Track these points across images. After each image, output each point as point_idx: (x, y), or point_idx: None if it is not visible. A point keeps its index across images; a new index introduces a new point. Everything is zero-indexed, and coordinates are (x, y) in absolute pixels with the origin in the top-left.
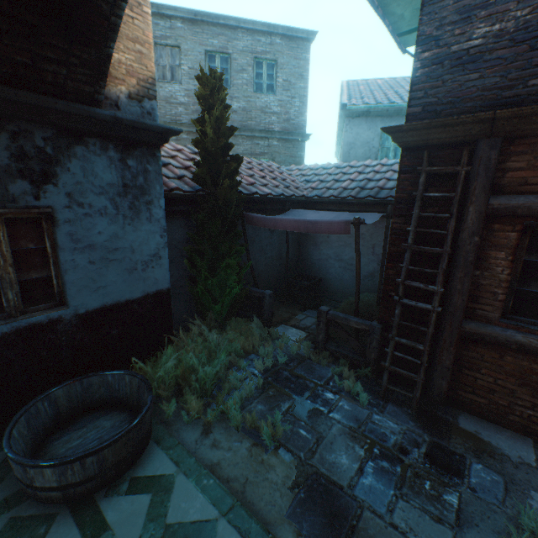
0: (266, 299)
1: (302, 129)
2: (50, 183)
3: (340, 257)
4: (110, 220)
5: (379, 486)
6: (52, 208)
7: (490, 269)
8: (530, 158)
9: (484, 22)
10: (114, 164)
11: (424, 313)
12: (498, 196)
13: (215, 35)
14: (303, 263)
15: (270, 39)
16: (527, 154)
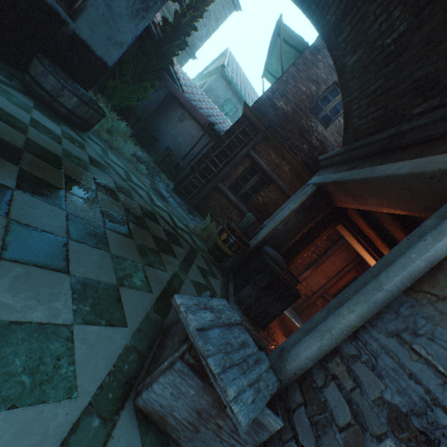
0: (140, 122)
1: (195, 49)
2: None
3: (176, 138)
4: (127, 6)
5: (174, 203)
6: None
7: (237, 171)
8: (265, 147)
9: (284, 102)
10: None
11: (209, 174)
12: (253, 151)
13: None
14: (152, 125)
15: None
16: (266, 146)
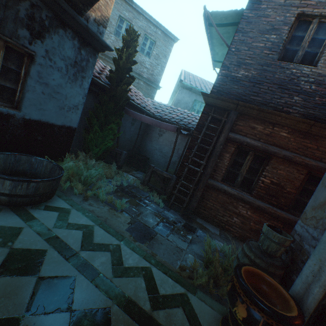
0: (122, 155)
1: (158, 82)
2: (40, 40)
3: (161, 150)
4: (61, 76)
5: (164, 229)
6: (35, 53)
7: (223, 160)
8: (244, 123)
9: (243, 70)
10: (75, 48)
11: (195, 174)
12: (232, 133)
13: (128, 10)
14: (141, 149)
15: (156, 30)
16: (244, 121)
